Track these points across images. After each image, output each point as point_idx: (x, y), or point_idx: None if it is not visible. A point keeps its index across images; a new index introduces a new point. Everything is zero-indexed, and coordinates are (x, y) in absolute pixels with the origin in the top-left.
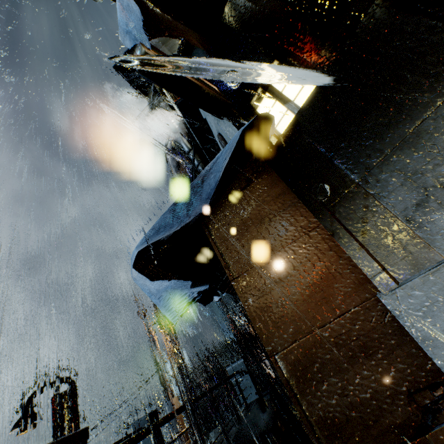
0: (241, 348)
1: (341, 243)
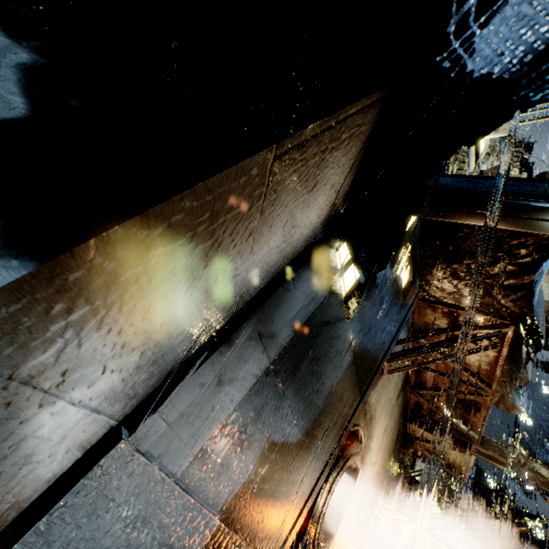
0: None
1: (215, 358)
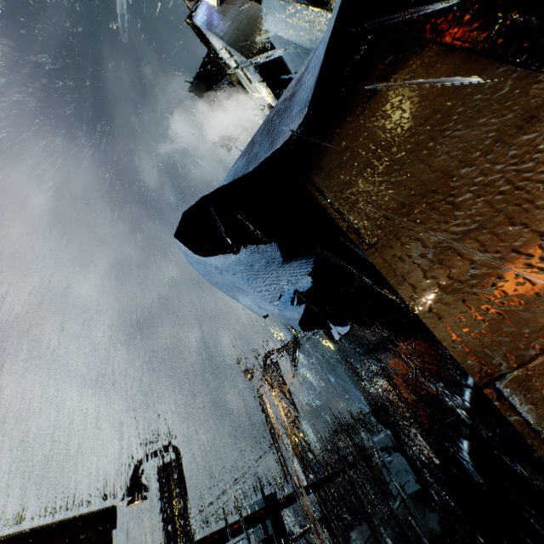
0: (382, 422)
1: None
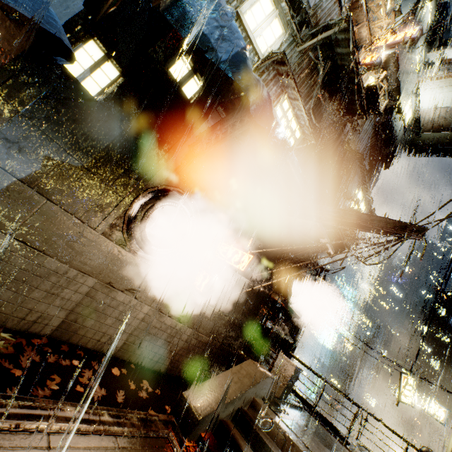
0: None
1: None
